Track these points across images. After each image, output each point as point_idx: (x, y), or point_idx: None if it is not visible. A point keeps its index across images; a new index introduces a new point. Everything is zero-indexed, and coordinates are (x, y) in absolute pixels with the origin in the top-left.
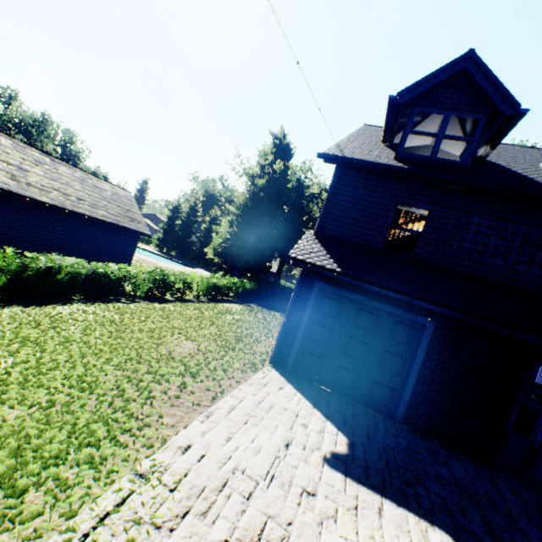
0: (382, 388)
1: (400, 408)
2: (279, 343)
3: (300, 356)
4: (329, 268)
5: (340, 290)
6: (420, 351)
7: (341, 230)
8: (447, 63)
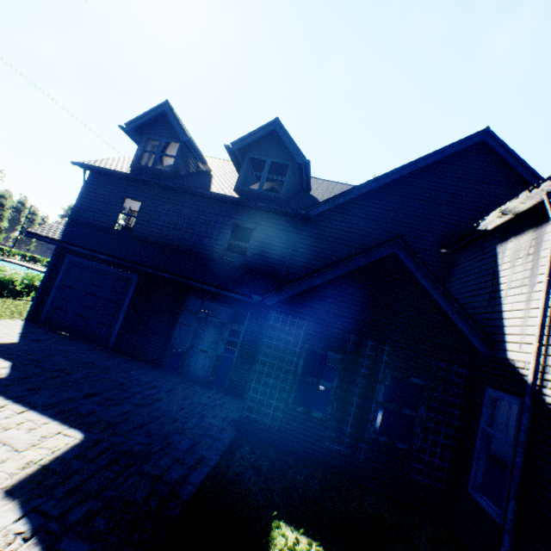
0: (104, 327)
1: (112, 339)
2: (37, 303)
3: (51, 312)
4: (52, 238)
5: (83, 259)
6: (128, 297)
7: (89, 217)
8: (154, 107)
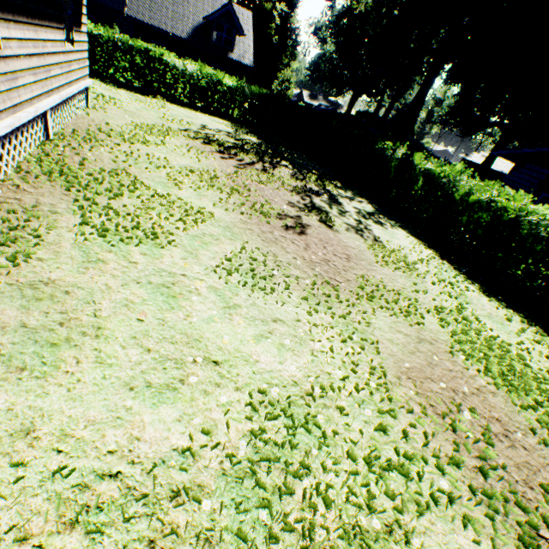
0: None
1: None
2: None
3: None
4: None
5: None
6: None
7: None
8: None
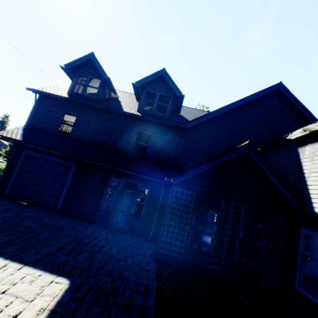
0: (52, 198)
1: (59, 206)
2: (2, 183)
3: (13, 188)
4: (15, 139)
5: (36, 153)
6: (69, 177)
7: (39, 125)
8: (84, 56)
